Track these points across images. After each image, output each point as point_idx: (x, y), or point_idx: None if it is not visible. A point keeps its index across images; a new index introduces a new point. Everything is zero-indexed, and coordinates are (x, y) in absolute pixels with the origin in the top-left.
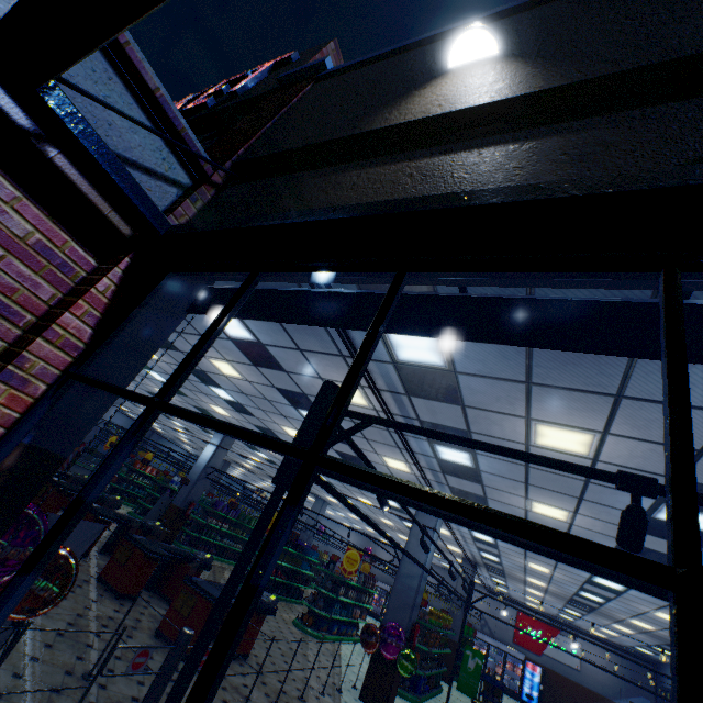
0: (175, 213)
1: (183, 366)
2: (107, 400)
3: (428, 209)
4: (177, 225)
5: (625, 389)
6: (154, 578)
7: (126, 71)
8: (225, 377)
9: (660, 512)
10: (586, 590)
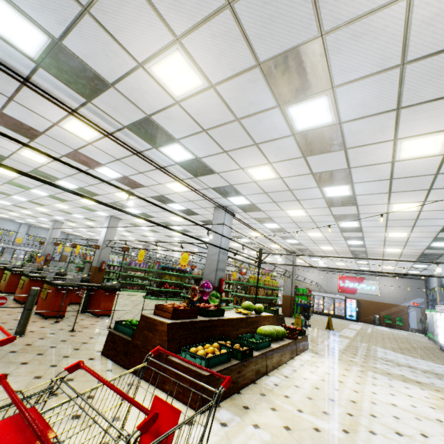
0: None
1: None
2: None
3: None
4: None
5: None
6: None
7: None
8: (46, 166)
9: (294, 121)
10: (348, 239)
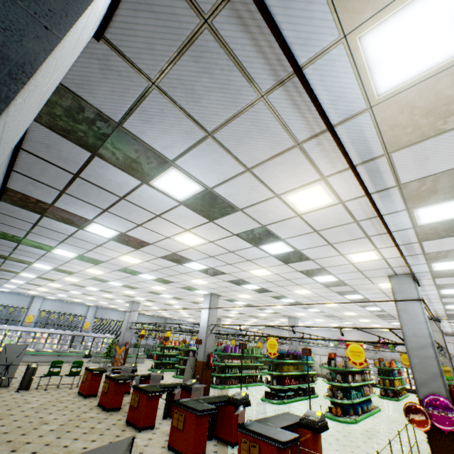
0: None
1: None
2: None
3: None
4: None
5: None
6: (210, 428)
7: None
8: (192, 249)
9: None
10: None
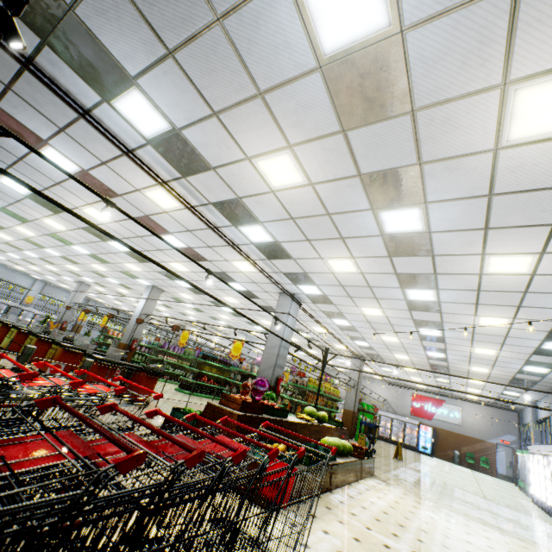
0: None
1: None
2: None
3: None
4: None
5: (256, 82)
6: None
7: None
8: (104, 225)
9: (385, 224)
10: (428, 349)
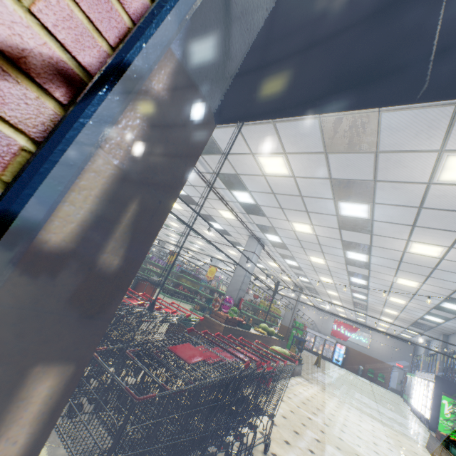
0: None
1: None
2: None
3: None
4: None
5: None
6: None
7: None
8: None
9: (341, 209)
10: (354, 291)
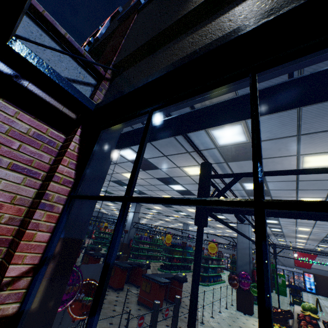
0: (94, 99)
1: (133, 174)
2: (92, 204)
3: (276, 15)
4: (99, 103)
5: None
6: (127, 277)
7: (47, 29)
8: None
9: None
10: None
